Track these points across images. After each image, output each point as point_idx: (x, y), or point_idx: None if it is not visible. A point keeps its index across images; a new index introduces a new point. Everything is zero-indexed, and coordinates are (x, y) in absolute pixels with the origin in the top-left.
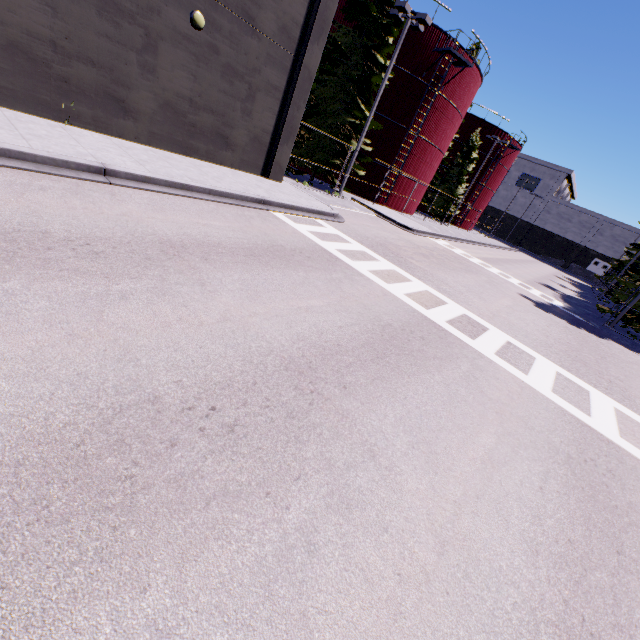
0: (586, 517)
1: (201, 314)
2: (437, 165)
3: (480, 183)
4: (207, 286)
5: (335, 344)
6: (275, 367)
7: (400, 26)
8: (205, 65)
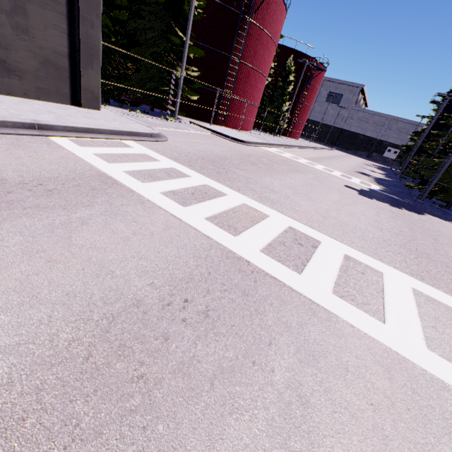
0: None
1: None
2: (262, 87)
3: (299, 101)
4: None
5: None
6: None
7: None
8: None
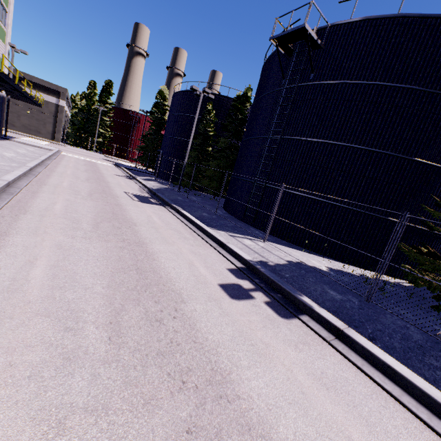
0: None
1: None
2: None
3: None
4: None
5: None
6: None
7: (107, 111)
8: (32, 119)
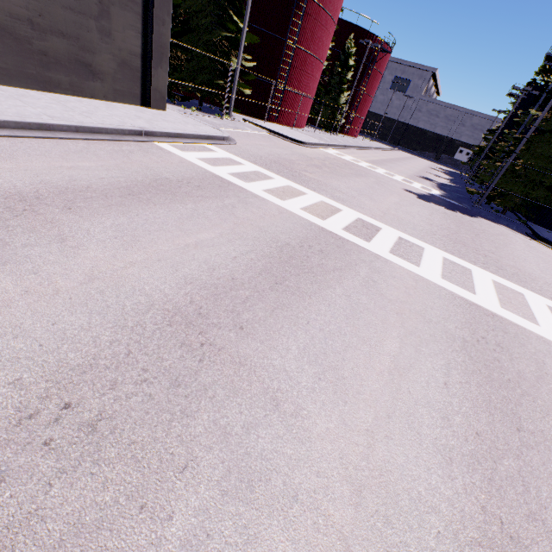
0: (487, 401)
1: (57, 279)
2: (319, 76)
3: (360, 90)
4: (68, 241)
5: (229, 279)
6: (156, 325)
7: None
8: None
